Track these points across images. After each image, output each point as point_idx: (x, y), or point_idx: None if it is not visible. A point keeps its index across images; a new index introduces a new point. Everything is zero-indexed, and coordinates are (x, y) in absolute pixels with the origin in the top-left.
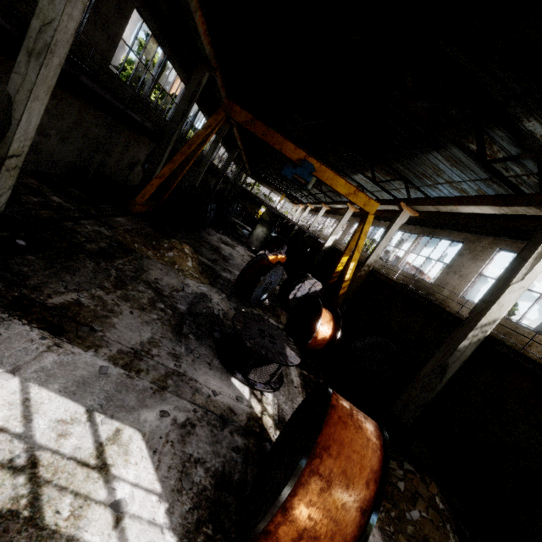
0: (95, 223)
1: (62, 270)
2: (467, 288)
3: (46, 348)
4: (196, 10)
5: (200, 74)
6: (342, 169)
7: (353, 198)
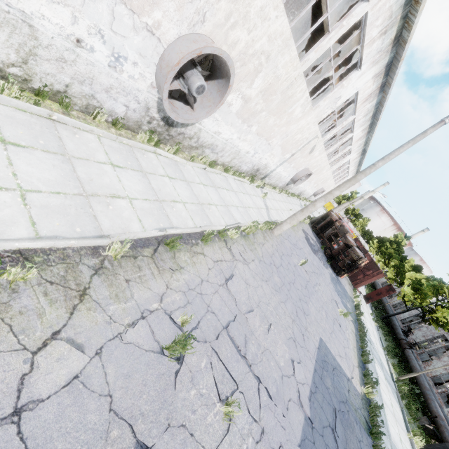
0: None
1: None
2: (320, 100)
3: None
4: None
5: None
6: None
7: None
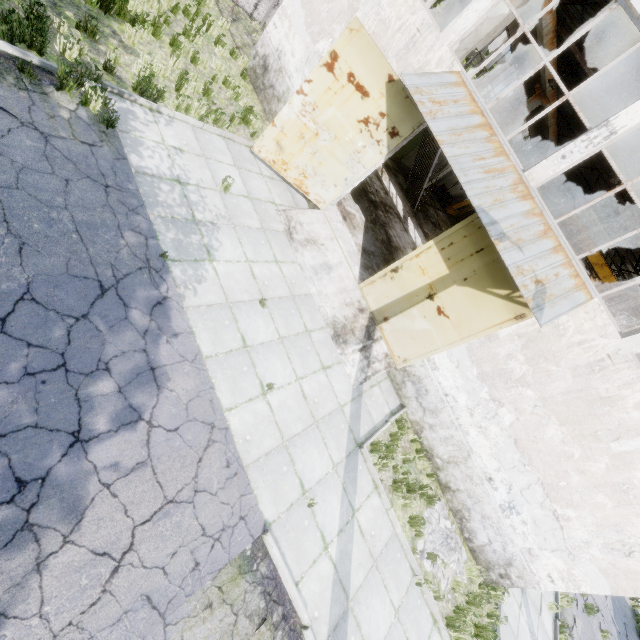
0: (433, 211)
1: (426, 223)
2: None
3: (424, 239)
4: (552, 125)
5: (538, 148)
6: (633, 252)
7: (598, 268)
